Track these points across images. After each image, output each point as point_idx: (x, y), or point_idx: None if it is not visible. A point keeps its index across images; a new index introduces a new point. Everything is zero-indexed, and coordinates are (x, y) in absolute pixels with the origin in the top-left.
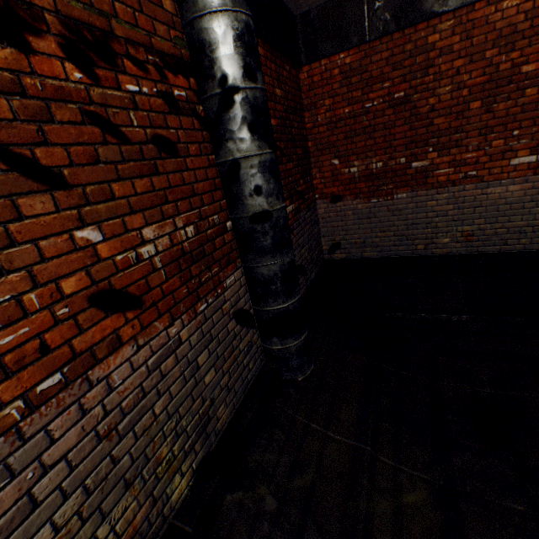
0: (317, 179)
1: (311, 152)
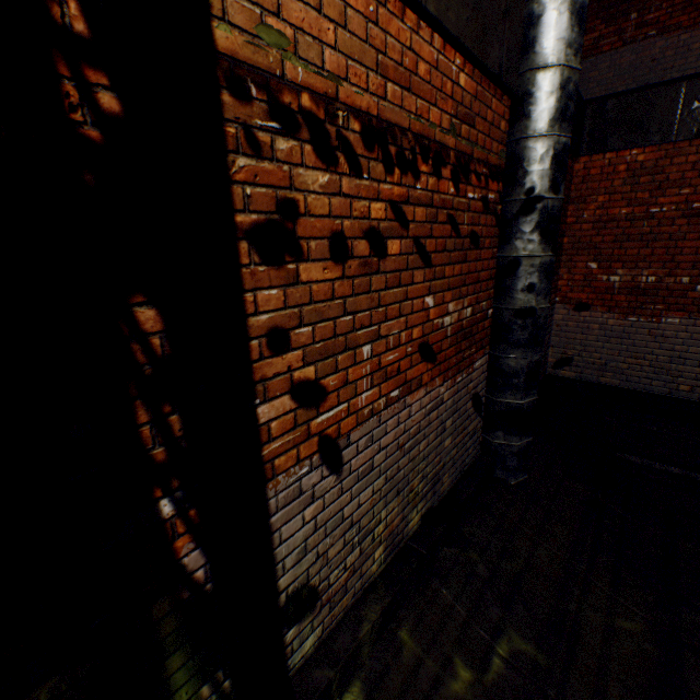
0: (563, 280)
1: (563, 249)
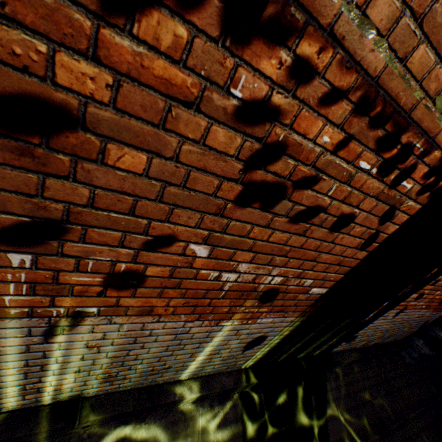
0: None
1: None
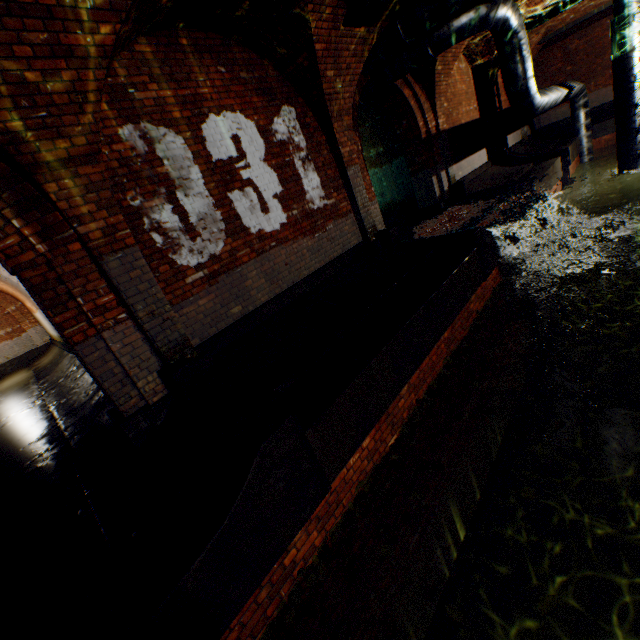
0: None
1: None
